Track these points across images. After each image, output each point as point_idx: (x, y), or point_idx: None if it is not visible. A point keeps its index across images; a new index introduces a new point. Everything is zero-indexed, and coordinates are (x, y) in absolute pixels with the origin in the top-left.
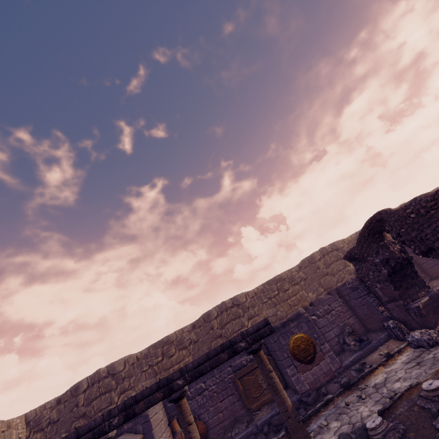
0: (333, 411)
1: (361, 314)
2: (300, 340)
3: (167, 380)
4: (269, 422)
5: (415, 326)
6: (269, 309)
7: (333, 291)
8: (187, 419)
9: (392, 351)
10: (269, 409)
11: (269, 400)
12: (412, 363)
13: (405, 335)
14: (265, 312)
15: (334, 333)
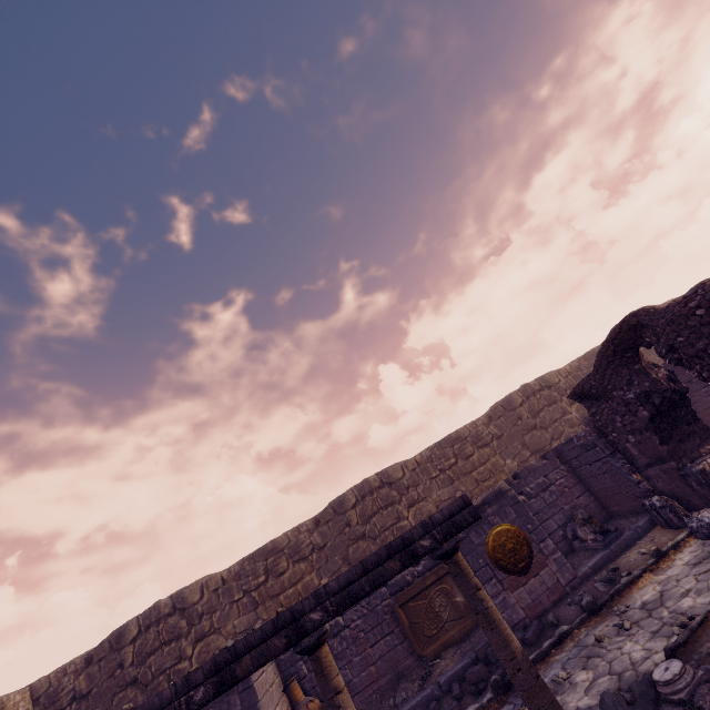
0: (574, 653)
1: (600, 489)
2: (505, 536)
3: (292, 613)
4: (461, 678)
5: (697, 504)
6: (442, 488)
7: (550, 453)
8: (333, 683)
9: (662, 547)
10: (456, 655)
11: (454, 640)
12: (706, 565)
13: (682, 518)
14: (435, 494)
15: (556, 522)
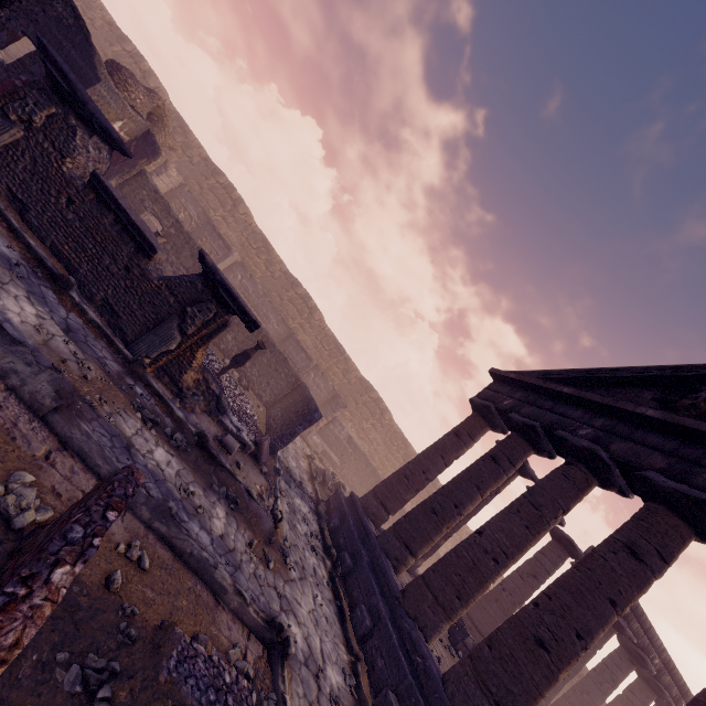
0: None
1: None
2: None
3: None
4: None
5: None
6: None
7: None
8: None
9: None
10: None
11: None
12: None
13: None
14: None
15: None
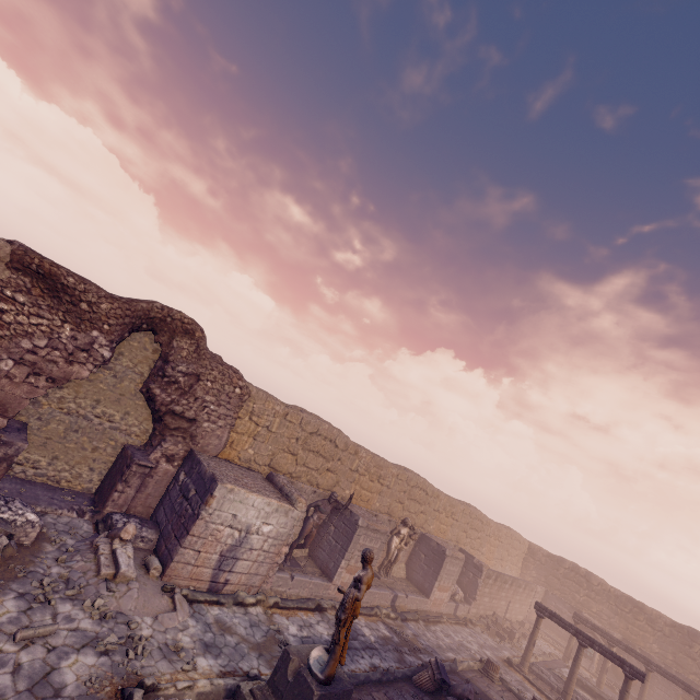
0: None
1: None
2: None
3: (648, 660)
4: None
5: None
6: None
7: None
8: (647, 678)
9: None
10: None
11: None
12: None
13: None
14: None
15: None
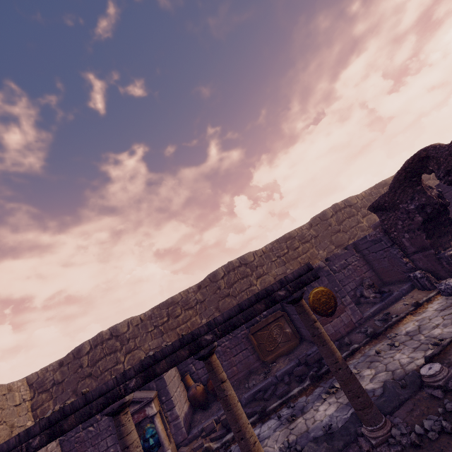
0: (361, 359)
1: (380, 268)
2: (321, 294)
3: (192, 336)
4: (289, 373)
5: (443, 276)
6: (278, 267)
7: (350, 245)
8: (220, 377)
9: (418, 300)
10: (286, 361)
11: (284, 353)
12: (449, 310)
13: (433, 284)
14: (274, 271)
15: (350, 287)
